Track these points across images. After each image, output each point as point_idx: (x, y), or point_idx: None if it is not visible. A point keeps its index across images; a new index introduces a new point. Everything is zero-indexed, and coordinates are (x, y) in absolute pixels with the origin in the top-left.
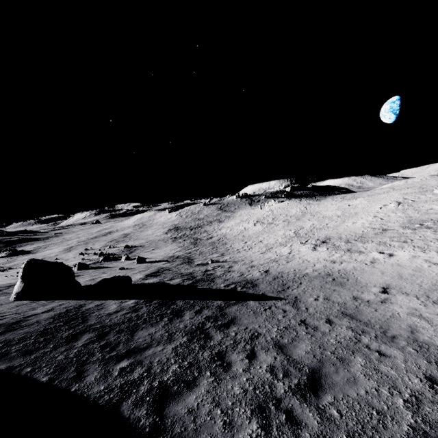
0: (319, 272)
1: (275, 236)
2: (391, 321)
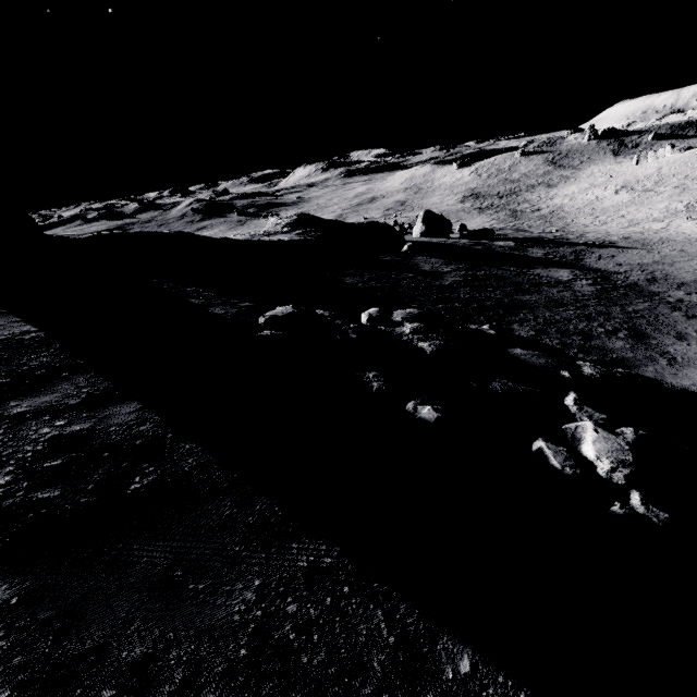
0: (690, 240)
1: (649, 210)
2: None
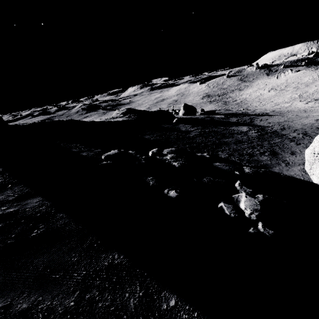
0: (300, 110)
1: (283, 98)
2: (315, 118)
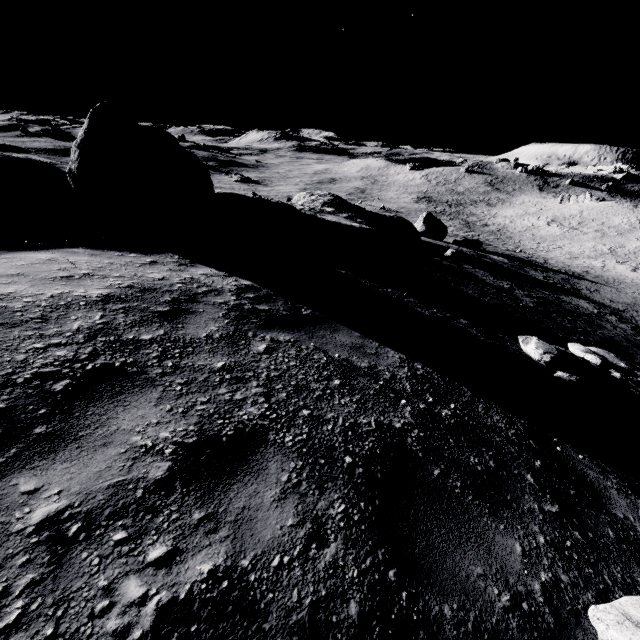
0: (637, 284)
1: (580, 246)
2: None
